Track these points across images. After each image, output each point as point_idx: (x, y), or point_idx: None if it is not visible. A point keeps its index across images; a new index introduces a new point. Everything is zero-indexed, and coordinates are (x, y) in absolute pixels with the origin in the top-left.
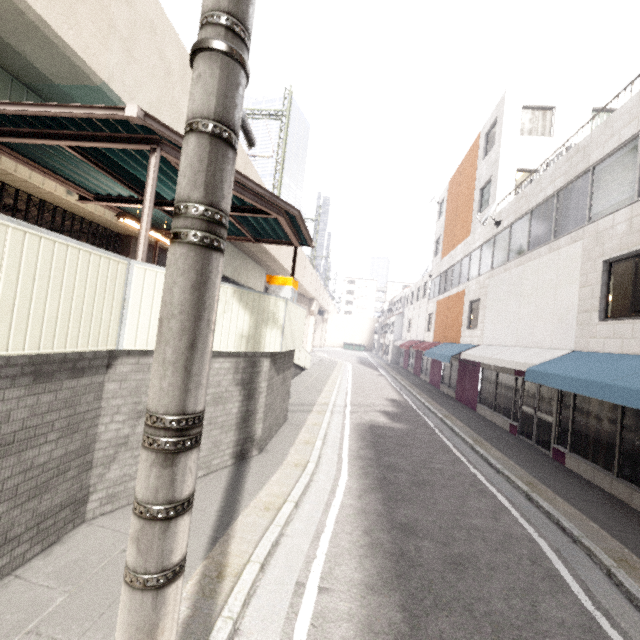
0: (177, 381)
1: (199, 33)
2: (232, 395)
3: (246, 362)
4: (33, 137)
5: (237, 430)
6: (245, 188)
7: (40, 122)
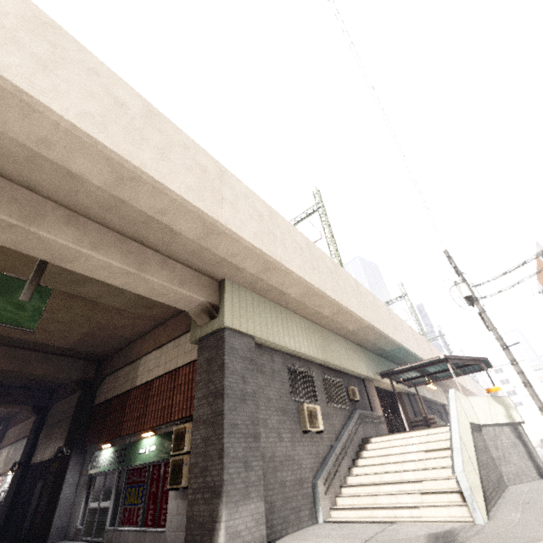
0: (540, 402)
1: (511, 362)
2: (517, 443)
3: (512, 428)
4: (407, 371)
5: (530, 461)
6: (467, 360)
7: (410, 367)
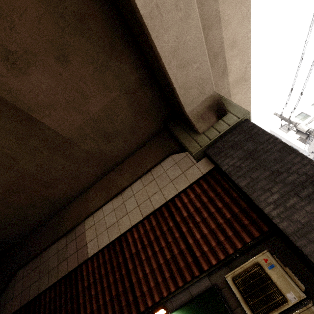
0: None
1: None
2: None
3: None
4: None
5: None
6: None
7: None
